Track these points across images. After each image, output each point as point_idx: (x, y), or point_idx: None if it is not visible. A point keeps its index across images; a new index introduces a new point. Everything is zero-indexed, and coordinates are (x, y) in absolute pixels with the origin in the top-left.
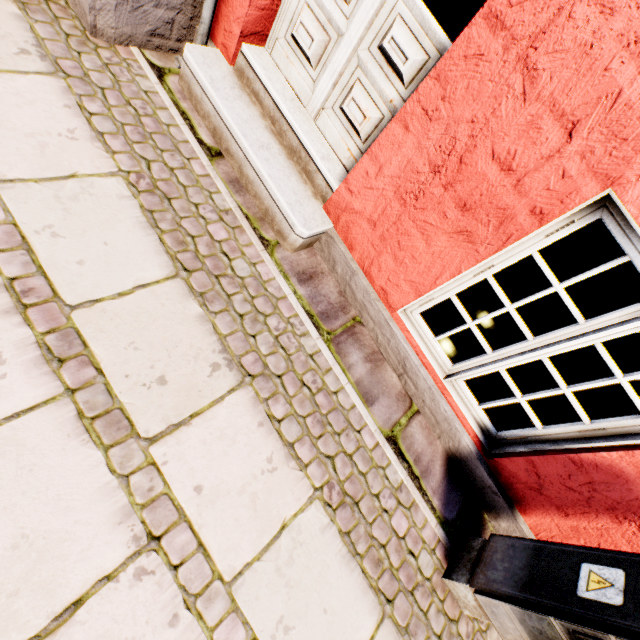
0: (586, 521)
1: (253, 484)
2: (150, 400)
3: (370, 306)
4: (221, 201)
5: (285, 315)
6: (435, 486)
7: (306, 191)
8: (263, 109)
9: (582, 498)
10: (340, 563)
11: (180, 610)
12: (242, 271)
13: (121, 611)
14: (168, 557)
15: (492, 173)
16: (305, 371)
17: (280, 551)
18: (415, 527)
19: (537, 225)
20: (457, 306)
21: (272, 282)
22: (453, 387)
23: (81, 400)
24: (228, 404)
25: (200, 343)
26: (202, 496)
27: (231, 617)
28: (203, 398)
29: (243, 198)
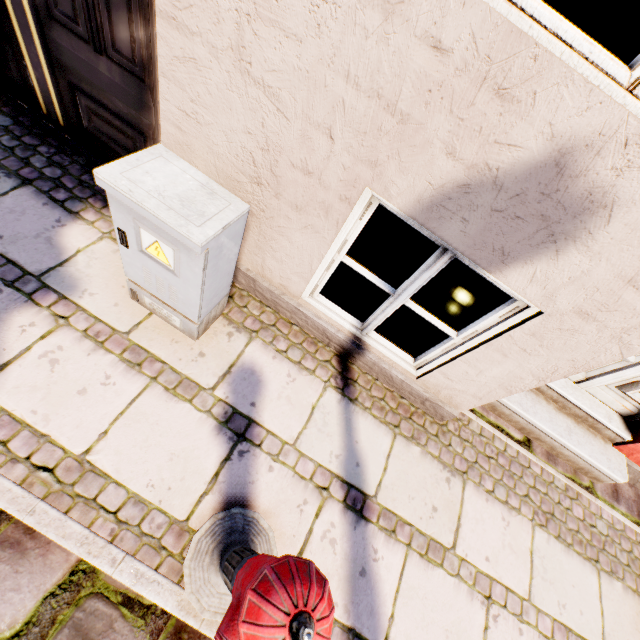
0: None
1: None
2: None
3: None
4: (559, 482)
5: (633, 539)
6: None
7: (600, 442)
8: (543, 394)
9: None
10: None
11: None
12: (603, 529)
13: None
14: None
15: None
16: None
17: None
18: None
19: None
20: None
21: (613, 520)
22: None
23: None
24: None
25: (636, 607)
26: None
27: None
28: None
29: (559, 465)
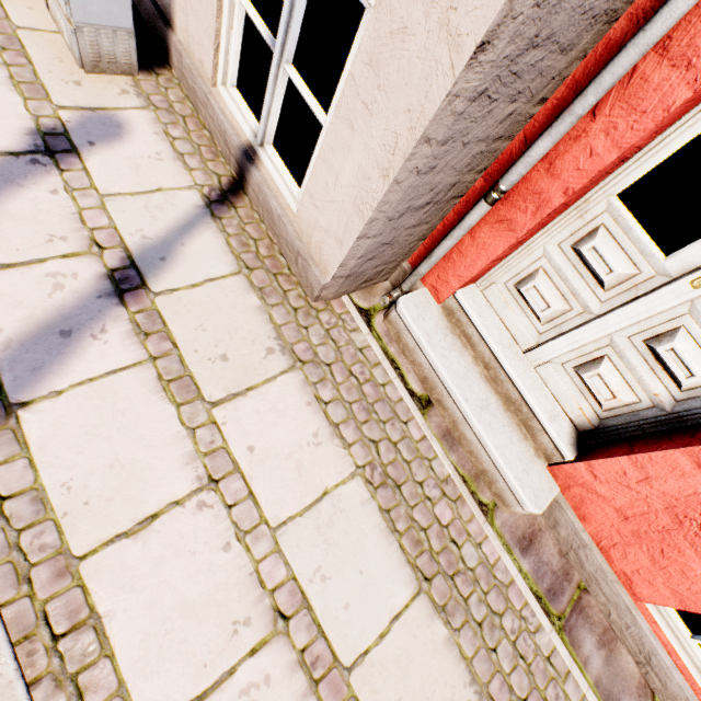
0: None
1: None
2: None
3: (604, 583)
4: (439, 467)
5: (516, 607)
6: None
7: (528, 450)
8: (474, 351)
9: None
10: None
11: None
12: (471, 559)
13: None
14: None
15: None
16: (546, 683)
17: None
18: None
19: None
20: None
21: (498, 563)
22: None
23: None
24: None
25: (452, 677)
26: None
27: None
28: None
29: (456, 454)
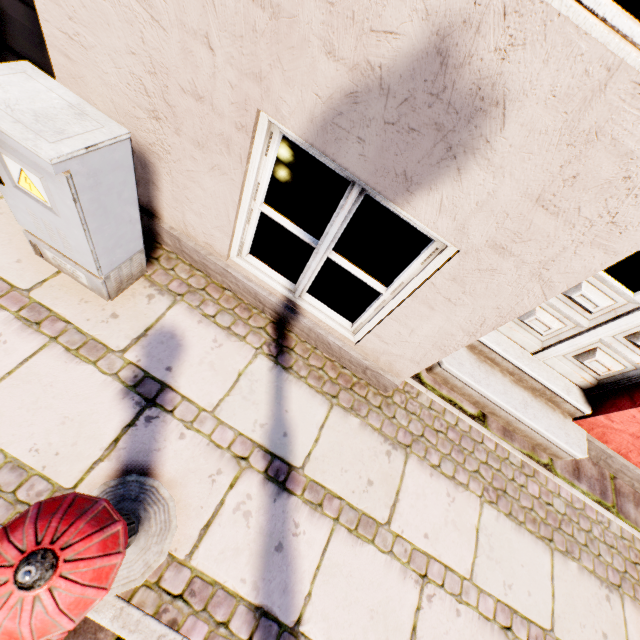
0: None
1: None
2: None
3: (628, 472)
4: (514, 459)
5: (594, 518)
6: None
7: (559, 417)
8: (498, 366)
9: None
10: None
11: None
12: (560, 507)
13: None
14: None
15: None
16: (628, 552)
17: None
18: None
19: None
20: None
21: (573, 498)
22: None
23: None
24: (628, 618)
25: (592, 589)
26: None
27: None
28: (620, 627)
29: (516, 441)
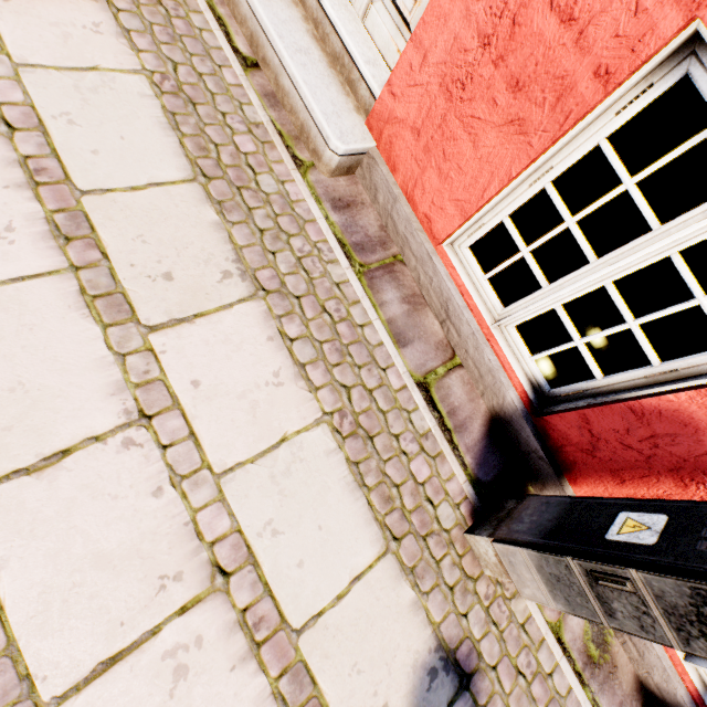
0: (645, 488)
1: (255, 393)
2: (154, 292)
3: (412, 239)
4: (252, 114)
5: (312, 239)
6: (470, 444)
7: (347, 104)
8: (306, 11)
9: (641, 458)
10: (343, 489)
11: (165, 485)
12: (268, 187)
13: (107, 470)
14: (158, 436)
15: (550, 30)
16: (328, 298)
17: (277, 461)
18: (438, 477)
19: (601, 92)
20: (510, 230)
21: (301, 203)
22: (503, 336)
23: (84, 278)
24: (237, 312)
25: (213, 249)
26: (199, 391)
27: (217, 505)
28: (210, 301)
29: (278, 114)
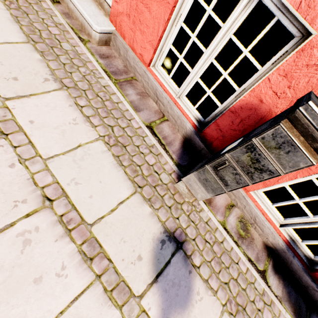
0: None
1: (63, 127)
2: (8, 84)
3: (137, 67)
4: (57, 20)
5: (90, 68)
6: (174, 150)
7: (100, 13)
8: None
9: (240, 133)
10: (112, 166)
11: (16, 163)
12: (66, 48)
13: None
14: (11, 142)
15: None
16: (99, 91)
17: (76, 154)
18: (160, 163)
19: None
20: (173, 50)
21: (84, 55)
22: (181, 102)
23: None
24: (52, 95)
25: (39, 69)
26: (33, 125)
27: (45, 172)
28: (38, 90)
29: (70, 21)
